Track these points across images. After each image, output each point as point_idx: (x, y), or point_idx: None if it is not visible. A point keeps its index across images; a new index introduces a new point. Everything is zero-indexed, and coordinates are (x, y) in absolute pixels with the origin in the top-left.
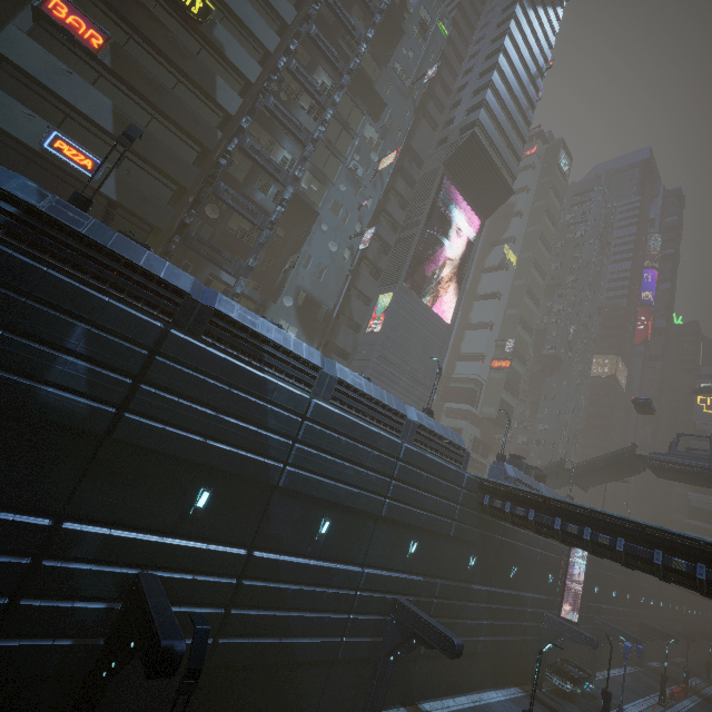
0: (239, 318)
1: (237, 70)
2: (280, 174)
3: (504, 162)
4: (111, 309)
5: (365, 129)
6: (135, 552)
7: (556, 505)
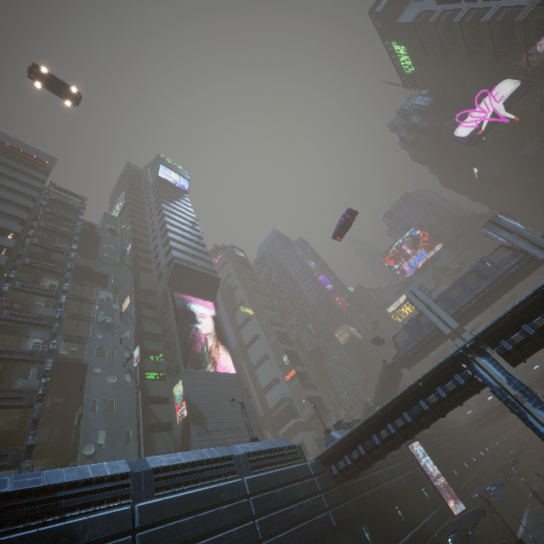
0: (16, 487)
1: None
2: (35, 355)
3: (204, 268)
4: None
5: (99, 294)
6: None
7: (365, 428)
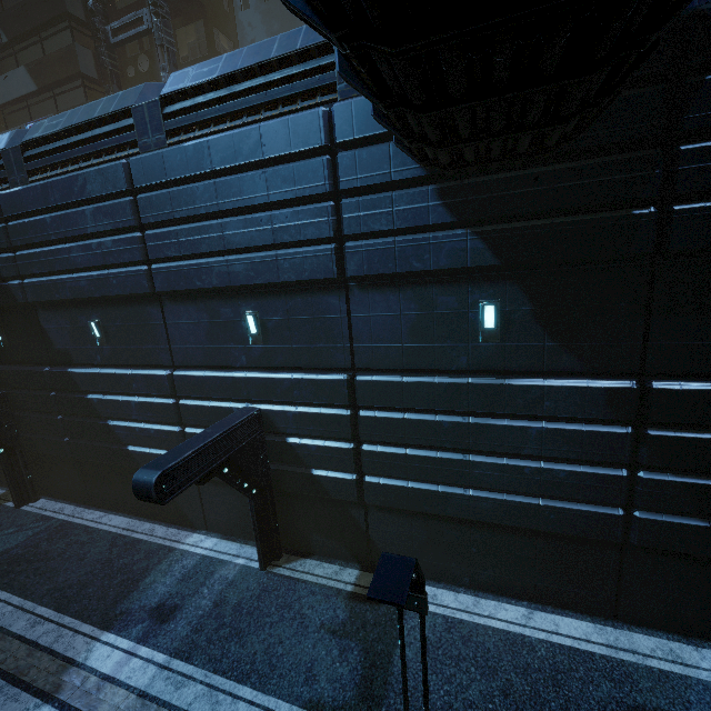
0: None
1: None
2: None
3: None
4: None
5: None
6: None
7: None
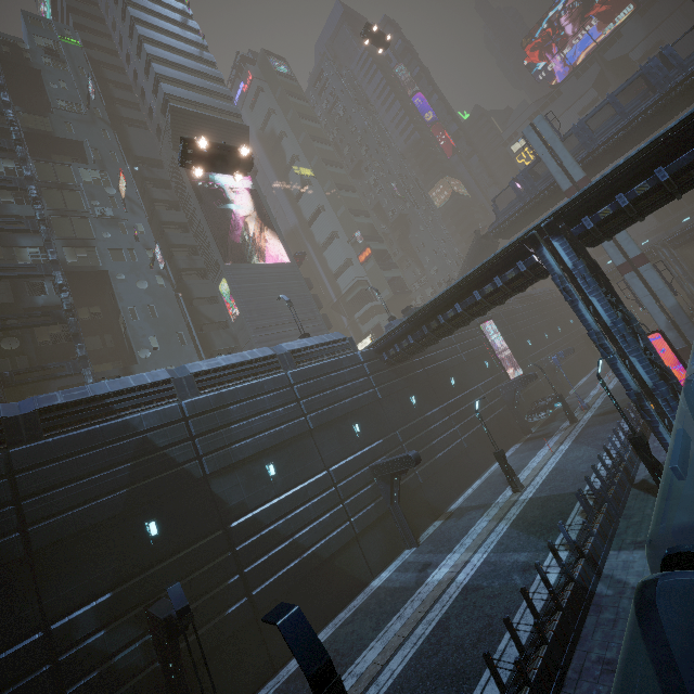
0: (66, 400)
1: None
2: (37, 269)
3: (219, 110)
4: None
5: (82, 176)
6: (129, 598)
7: (416, 319)
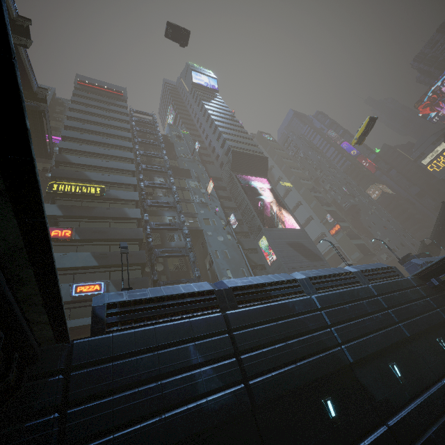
0: (243, 284)
1: (129, 200)
2: (176, 225)
3: (253, 151)
4: (195, 324)
5: (190, 184)
6: None
7: None
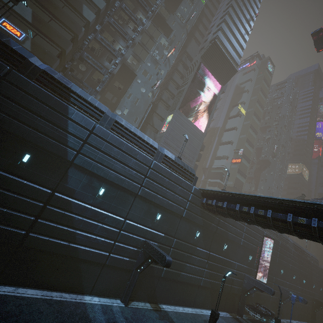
0: (58, 78)
1: (94, 3)
2: (115, 52)
3: (232, 57)
4: None
5: (161, 40)
6: None
7: (237, 197)
